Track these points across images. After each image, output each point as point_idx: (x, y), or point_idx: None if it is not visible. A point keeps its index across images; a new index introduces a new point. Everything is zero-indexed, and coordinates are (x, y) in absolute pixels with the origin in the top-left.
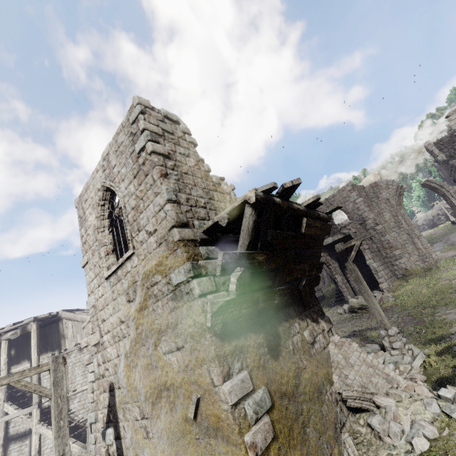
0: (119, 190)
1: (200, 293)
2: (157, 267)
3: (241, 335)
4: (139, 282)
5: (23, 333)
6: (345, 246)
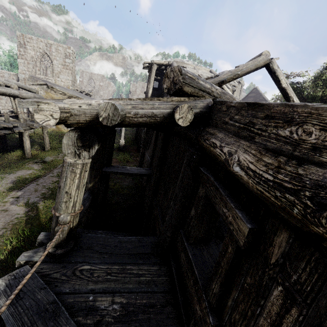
0: (54, 61)
1: None
2: None
3: None
4: None
5: None
6: None
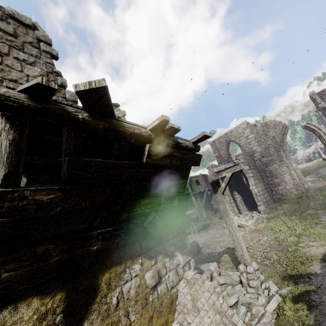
0: None
1: None
2: None
3: (5, 307)
4: None
5: None
6: (217, 177)
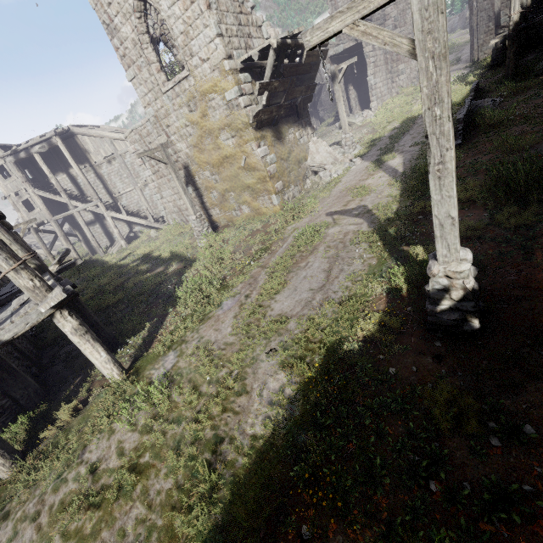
0: (161, 8)
1: (244, 106)
2: (213, 88)
3: (264, 130)
4: (198, 98)
5: (51, 147)
6: (337, 69)
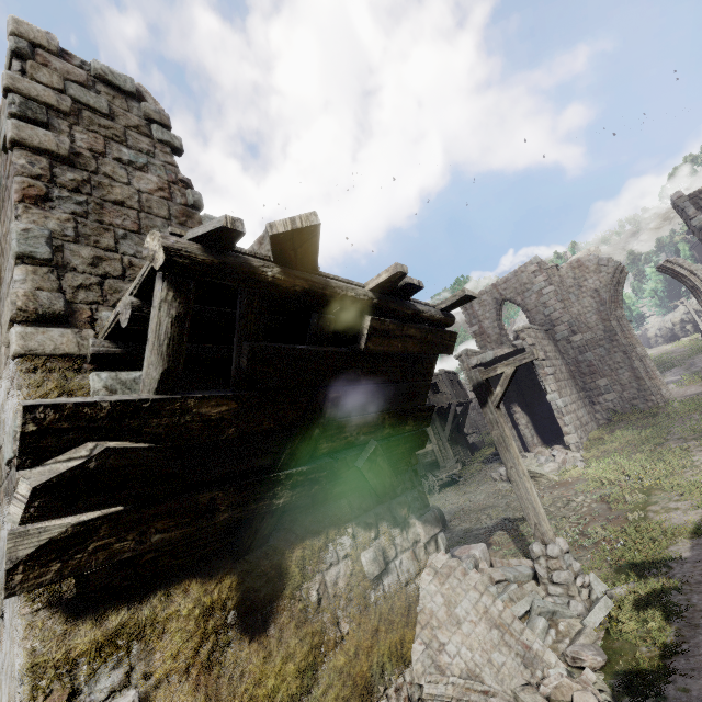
0: None
1: None
2: (1, 413)
3: (153, 592)
4: None
5: None
6: (486, 375)
